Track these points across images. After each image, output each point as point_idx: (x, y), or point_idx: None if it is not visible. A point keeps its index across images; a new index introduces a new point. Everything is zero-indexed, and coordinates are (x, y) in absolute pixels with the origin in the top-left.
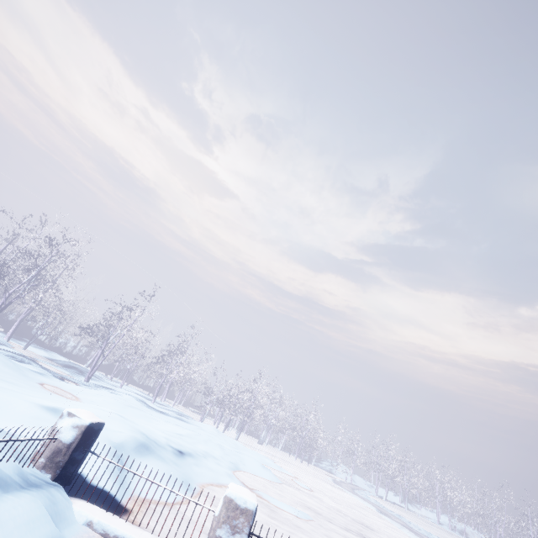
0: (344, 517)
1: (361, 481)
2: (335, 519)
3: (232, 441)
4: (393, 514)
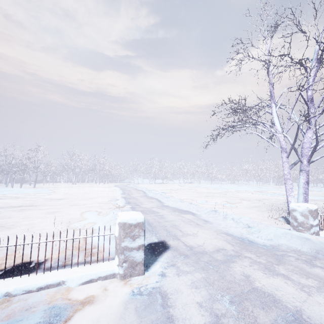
0: (44, 200)
1: (147, 180)
2: (21, 204)
3: (7, 190)
4: (136, 187)
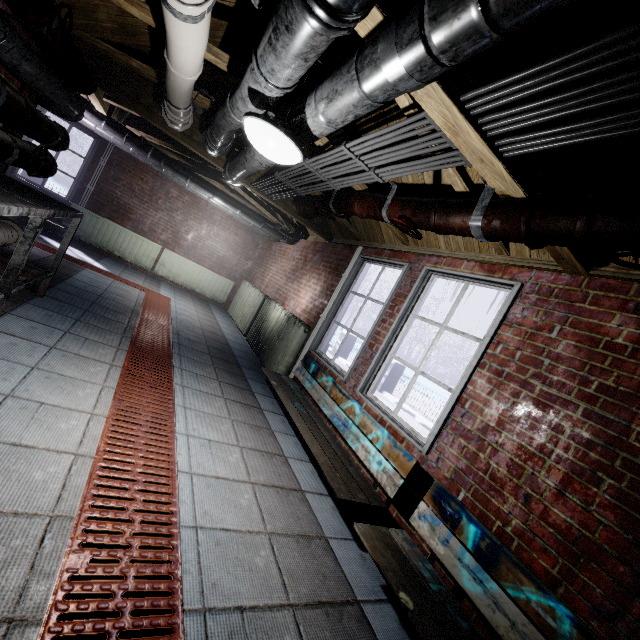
0: None
1: None
2: None
3: None
4: None
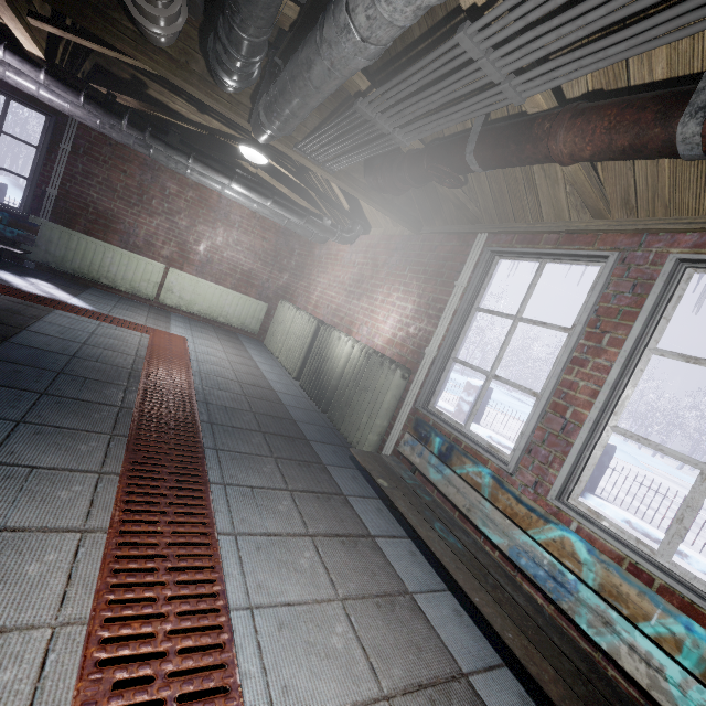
0: None
1: None
2: (704, 507)
3: (640, 454)
4: None
